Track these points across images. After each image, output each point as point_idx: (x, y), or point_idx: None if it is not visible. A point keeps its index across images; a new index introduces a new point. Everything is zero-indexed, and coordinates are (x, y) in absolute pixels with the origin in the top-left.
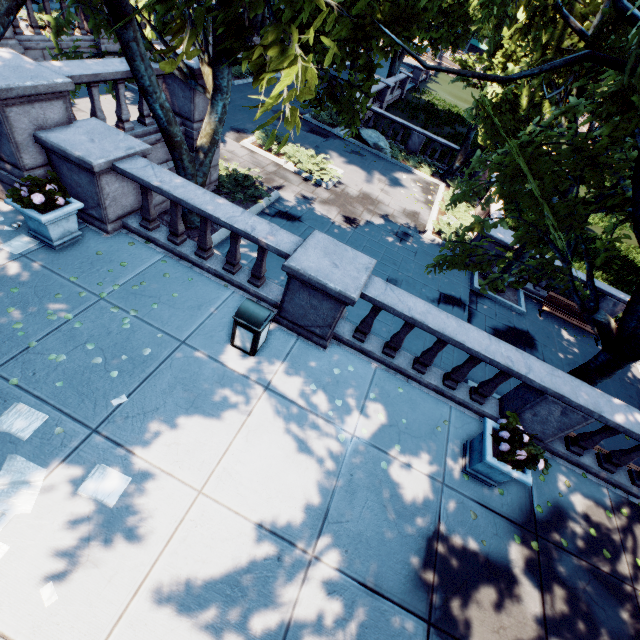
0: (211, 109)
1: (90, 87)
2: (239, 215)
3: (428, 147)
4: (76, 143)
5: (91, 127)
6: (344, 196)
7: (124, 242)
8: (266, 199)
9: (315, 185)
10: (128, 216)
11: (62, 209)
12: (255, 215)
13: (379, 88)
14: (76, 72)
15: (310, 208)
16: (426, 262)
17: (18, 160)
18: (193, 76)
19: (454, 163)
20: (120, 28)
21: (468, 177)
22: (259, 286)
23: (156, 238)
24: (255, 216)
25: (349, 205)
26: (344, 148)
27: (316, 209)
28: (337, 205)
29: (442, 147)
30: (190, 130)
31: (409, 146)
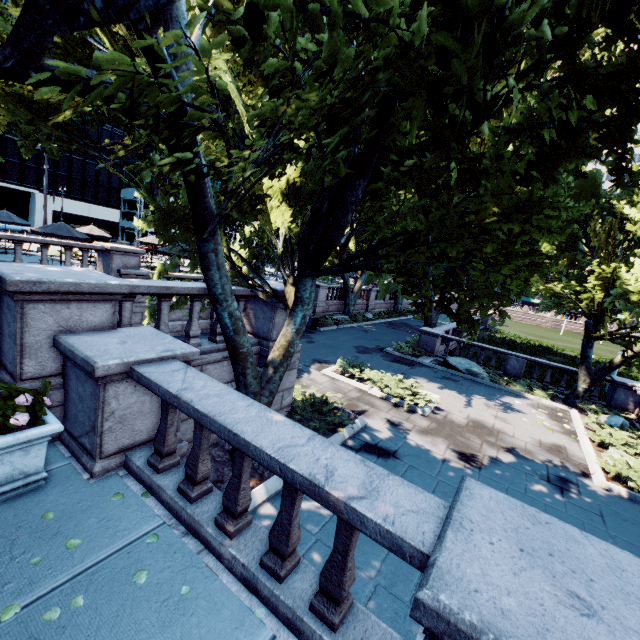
0: (289, 320)
1: (161, 301)
2: (303, 442)
3: (526, 373)
4: (98, 344)
5: (136, 332)
6: (448, 424)
7: (108, 492)
8: (348, 427)
9: (408, 411)
10: (140, 447)
11: (19, 433)
12: (334, 443)
13: (455, 326)
14: (147, 284)
15: (407, 439)
16: (633, 536)
17: (16, 366)
18: (275, 294)
19: (578, 384)
20: (202, 242)
21: (601, 401)
22: (336, 625)
23: (161, 486)
24: (334, 445)
25: (459, 435)
26: (433, 374)
27: (415, 440)
28: (442, 435)
29: (551, 369)
30: (265, 348)
31: (508, 370)
